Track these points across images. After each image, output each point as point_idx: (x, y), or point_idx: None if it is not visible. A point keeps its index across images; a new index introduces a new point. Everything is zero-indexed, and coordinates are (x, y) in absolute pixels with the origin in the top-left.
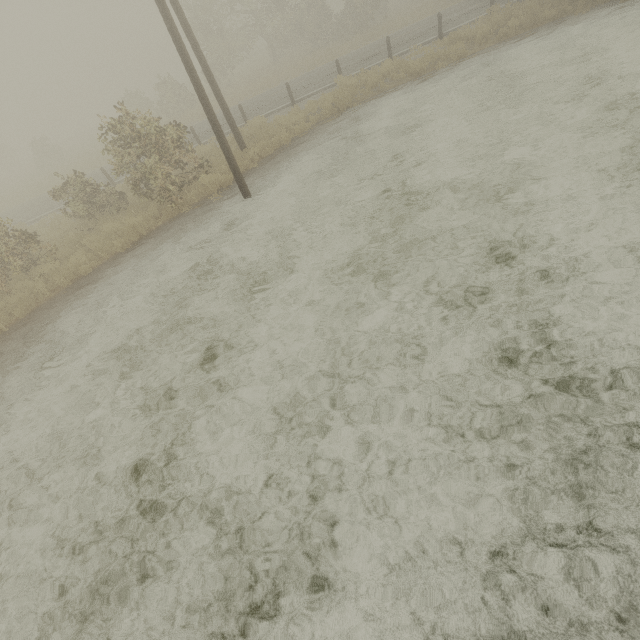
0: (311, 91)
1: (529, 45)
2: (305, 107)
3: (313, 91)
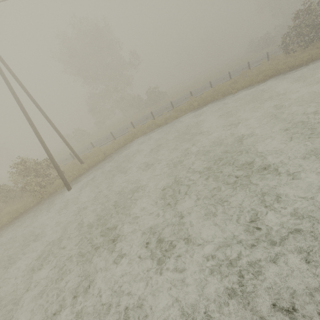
0: (123, 132)
1: (199, 112)
2: (116, 141)
3: (124, 132)
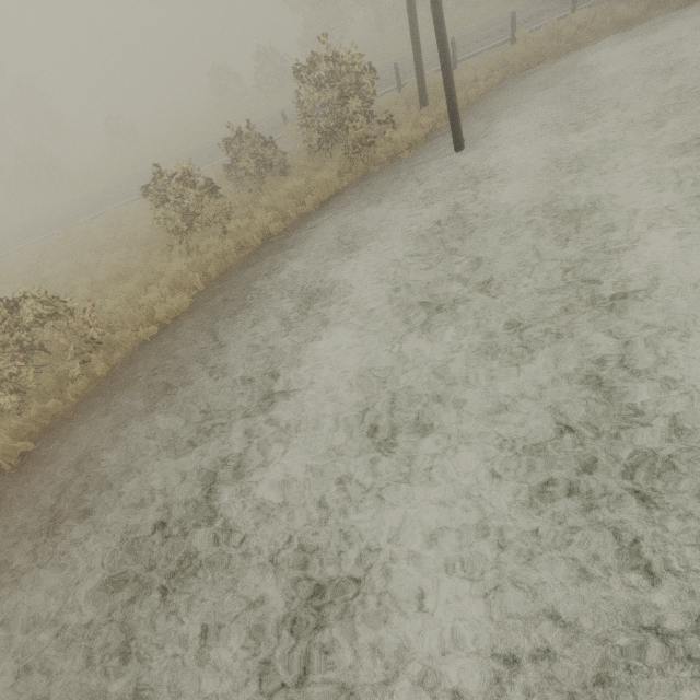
0: (471, 51)
1: None
2: (480, 64)
3: (474, 51)
